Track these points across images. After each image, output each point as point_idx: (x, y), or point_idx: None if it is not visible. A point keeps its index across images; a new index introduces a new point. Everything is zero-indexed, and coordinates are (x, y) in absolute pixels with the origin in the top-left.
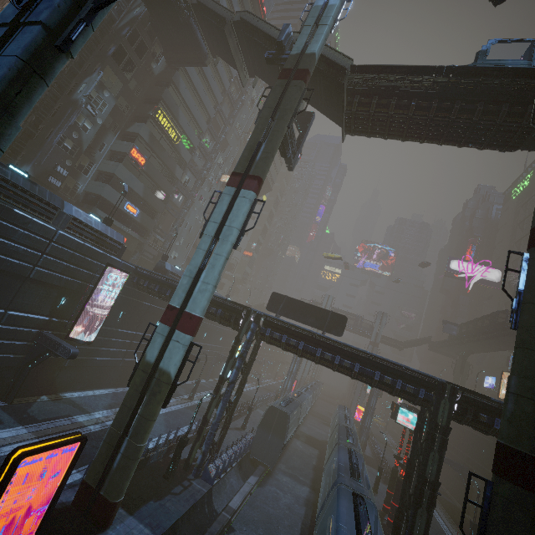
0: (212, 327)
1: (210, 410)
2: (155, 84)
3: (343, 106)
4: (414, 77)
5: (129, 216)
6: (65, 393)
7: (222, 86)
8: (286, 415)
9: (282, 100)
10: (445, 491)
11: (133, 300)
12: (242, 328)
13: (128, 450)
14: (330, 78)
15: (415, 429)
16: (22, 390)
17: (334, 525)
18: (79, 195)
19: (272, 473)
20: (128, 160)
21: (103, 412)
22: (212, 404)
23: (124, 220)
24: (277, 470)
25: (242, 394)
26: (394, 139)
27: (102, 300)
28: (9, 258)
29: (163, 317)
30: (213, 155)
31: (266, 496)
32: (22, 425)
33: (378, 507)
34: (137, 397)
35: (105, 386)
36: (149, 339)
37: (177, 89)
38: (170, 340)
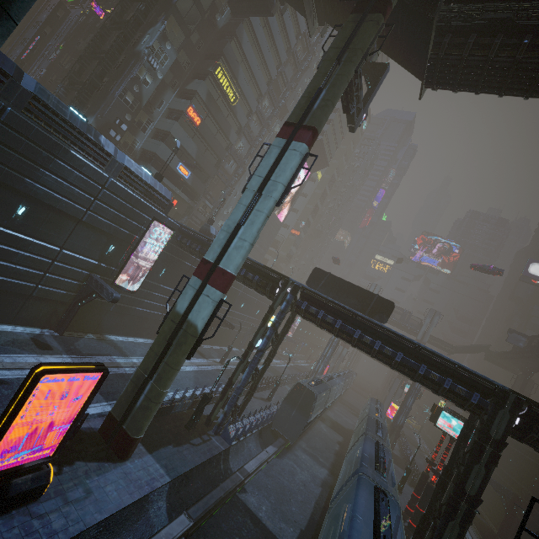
0: (250, 298)
1: (236, 374)
2: (217, 38)
3: (427, 50)
4: (533, 3)
5: (180, 178)
6: (109, 335)
7: (288, 43)
8: (313, 394)
9: (352, 39)
10: (480, 509)
11: (176, 258)
12: (278, 297)
13: (151, 392)
14: (416, 13)
15: (458, 436)
16: (73, 325)
17: (349, 513)
18: (137, 152)
19: (292, 448)
20: (184, 119)
21: (139, 358)
22: (239, 368)
23: (176, 181)
24: (297, 446)
25: (272, 369)
26: (489, 93)
27: (147, 254)
28: (65, 199)
29: (196, 270)
30: (270, 121)
31: (282, 467)
32: (68, 355)
33: (400, 507)
34: (164, 345)
35: (145, 336)
36: (181, 291)
37: (240, 43)
38: (201, 294)
